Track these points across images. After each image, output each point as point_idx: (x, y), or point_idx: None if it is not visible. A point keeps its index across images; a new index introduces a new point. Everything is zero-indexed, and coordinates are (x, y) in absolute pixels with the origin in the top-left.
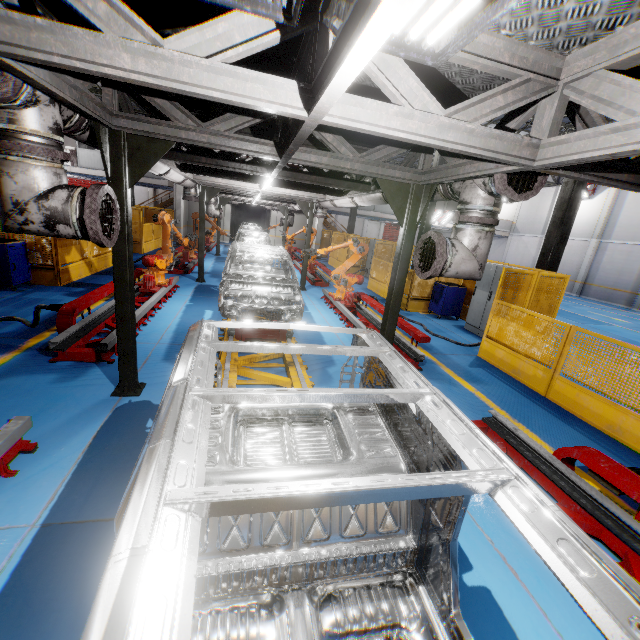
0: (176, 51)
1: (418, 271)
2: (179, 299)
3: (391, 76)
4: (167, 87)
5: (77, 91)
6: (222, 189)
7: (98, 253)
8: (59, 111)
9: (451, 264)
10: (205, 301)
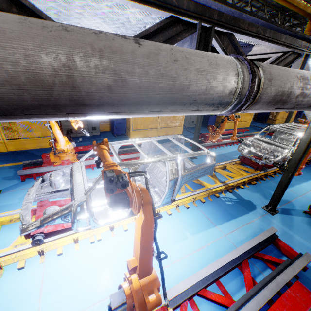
0: None
1: None
2: None
3: None
4: None
5: None
6: None
7: None
8: None
9: None
10: None
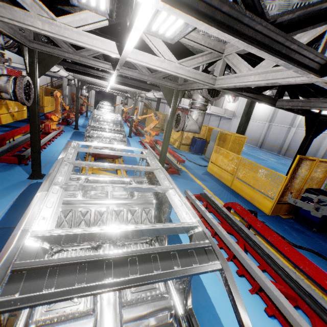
0: (62, 23)
1: (174, 128)
2: (64, 137)
3: (156, 44)
4: (58, 38)
5: (13, 29)
6: (89, 82)
7: (18, 110)
8: (3, 38)
9: (187, 125)
10: (78, 139)
